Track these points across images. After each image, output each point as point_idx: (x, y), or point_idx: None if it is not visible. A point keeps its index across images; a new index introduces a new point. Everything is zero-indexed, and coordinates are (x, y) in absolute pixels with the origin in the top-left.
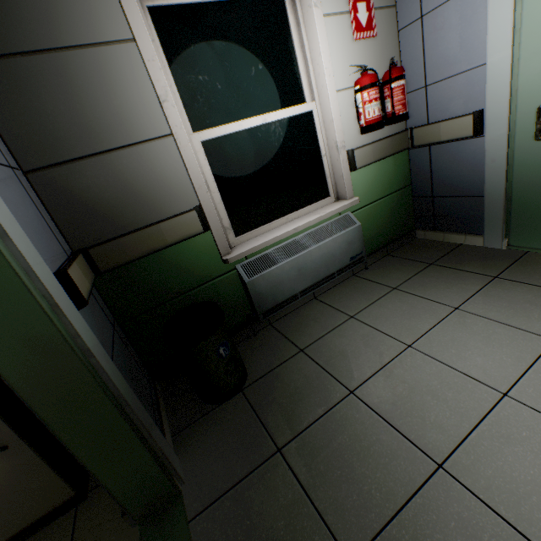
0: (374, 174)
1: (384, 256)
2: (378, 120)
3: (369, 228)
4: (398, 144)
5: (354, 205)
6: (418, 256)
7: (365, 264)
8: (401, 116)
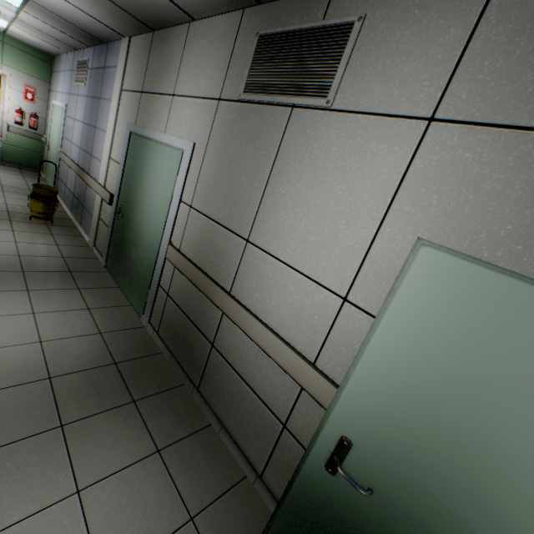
0: (23, 140)
1: (18, 168)
2: (19, 123)
3: (13, 154)
4: (37, 137)
5: (7, 143)
6: (25, 172)
7: (4, 163)
8: (32, 128)
